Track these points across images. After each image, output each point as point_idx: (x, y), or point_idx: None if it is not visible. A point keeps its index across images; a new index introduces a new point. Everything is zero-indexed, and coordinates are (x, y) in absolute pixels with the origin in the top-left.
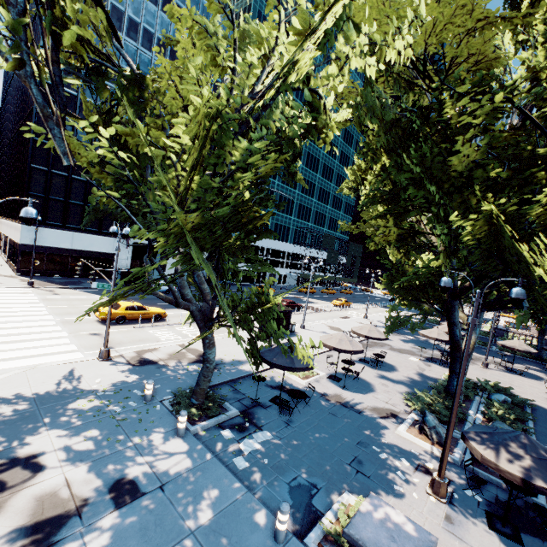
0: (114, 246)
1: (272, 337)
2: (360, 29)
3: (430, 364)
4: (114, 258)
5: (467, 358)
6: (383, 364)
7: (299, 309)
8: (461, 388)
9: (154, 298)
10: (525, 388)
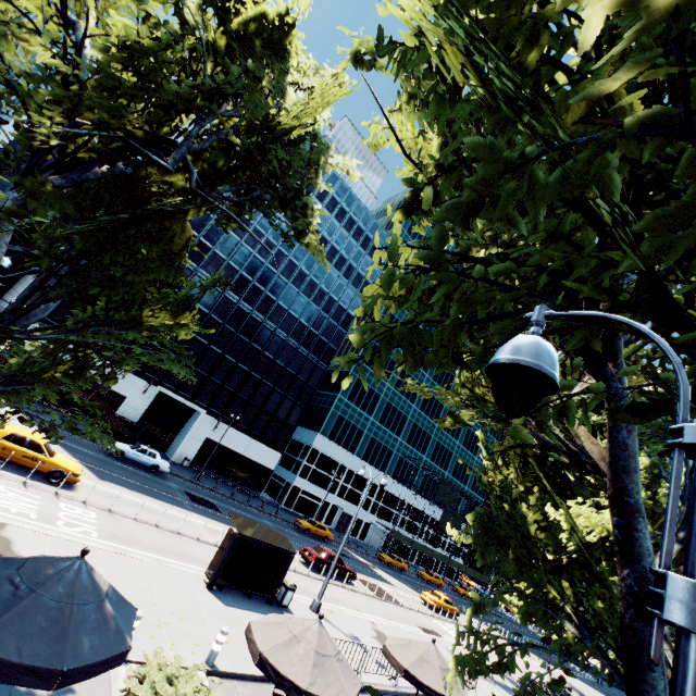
0: (132, 387)
1: (223, 595)
2: None
3: None
4: (122, 402)
5: None
6: None
7: (347, 579)
8: None
9: (117, 465)
10: None
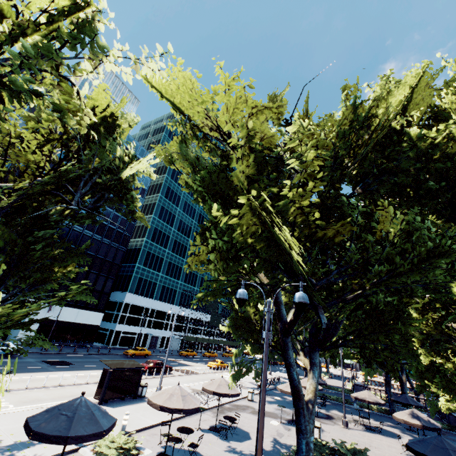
0: None
1: (110, 404)
2: (179, 110)
3: (290, 427)
4: None
5: (312, 409)
6: (237, 431)
7: (168, 372)
8: (311, 453)
9: None
10: (383, 449)
